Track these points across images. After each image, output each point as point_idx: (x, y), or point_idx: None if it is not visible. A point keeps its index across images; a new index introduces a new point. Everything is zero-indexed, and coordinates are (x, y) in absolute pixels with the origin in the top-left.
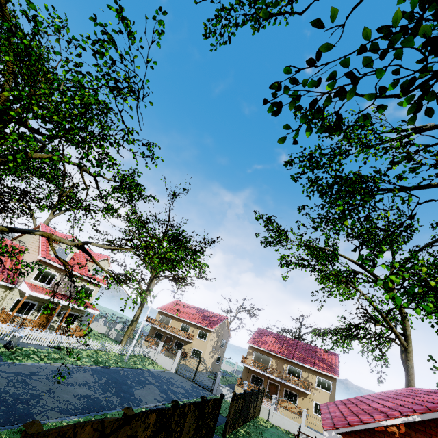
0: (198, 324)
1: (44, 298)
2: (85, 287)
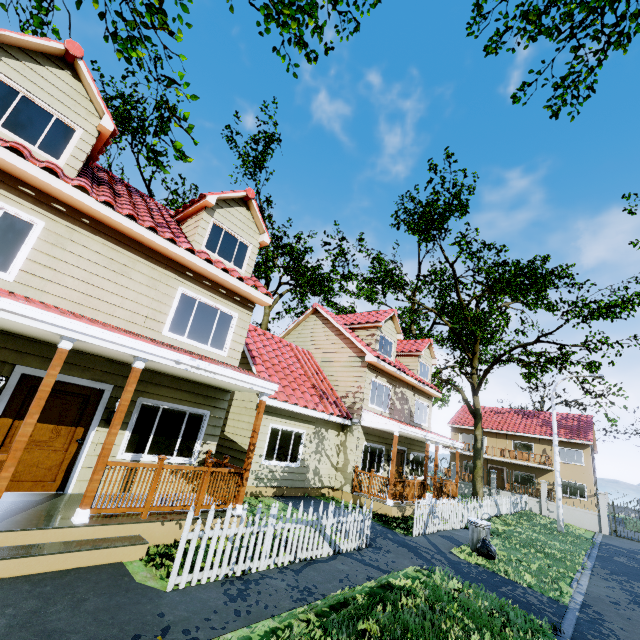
0: (551, 438)
1: (414, 434)
2: (417, 403)
